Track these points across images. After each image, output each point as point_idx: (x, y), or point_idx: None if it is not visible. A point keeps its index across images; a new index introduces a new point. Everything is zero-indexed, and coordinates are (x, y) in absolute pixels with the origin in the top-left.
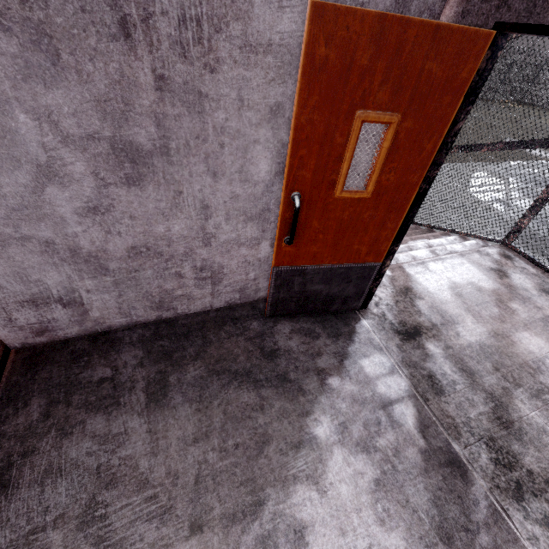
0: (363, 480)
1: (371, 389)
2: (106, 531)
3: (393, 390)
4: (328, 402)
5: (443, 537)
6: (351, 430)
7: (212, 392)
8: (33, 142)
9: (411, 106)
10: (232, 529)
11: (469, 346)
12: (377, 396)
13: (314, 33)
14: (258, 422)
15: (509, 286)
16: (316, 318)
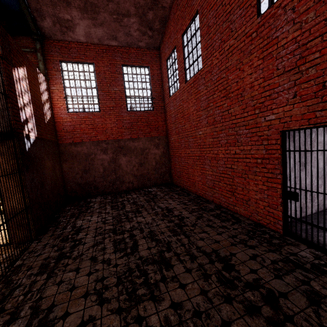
0: None
1: None
2: None
3: None
4: None
5: None
6: None
7: None
8: (291, 164)
9: None
10: None
11: None
12: None
13: None
14: None
15: None
16: None
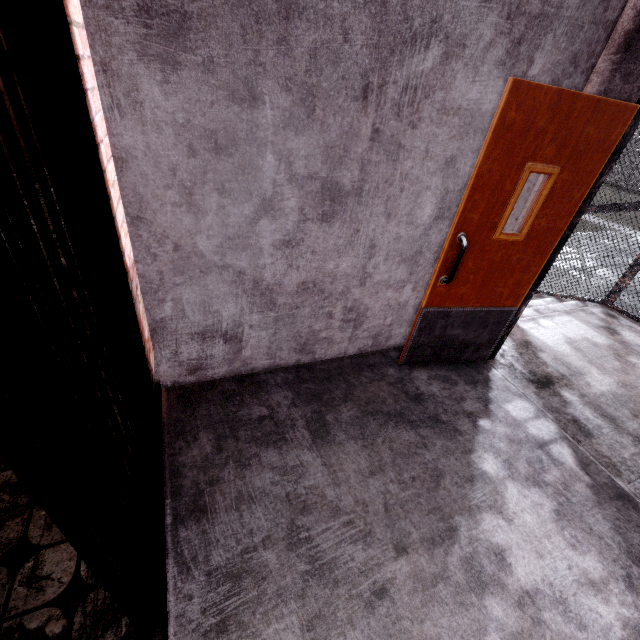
0: (543, 511)
1: (522, 430)
2: (316, 551)
3: (544, 432)
4: (487, 442)
5: (634, 560)
6: (516, 466)
7: (372, 431)
8: (268, 179)
9: (569, 161)
10: (435, 551)
11: (603, 395)
12: (531, 437)
13: (509, 101)
14: (426, 458)
15: (623, 342)
16: (448, 367)
